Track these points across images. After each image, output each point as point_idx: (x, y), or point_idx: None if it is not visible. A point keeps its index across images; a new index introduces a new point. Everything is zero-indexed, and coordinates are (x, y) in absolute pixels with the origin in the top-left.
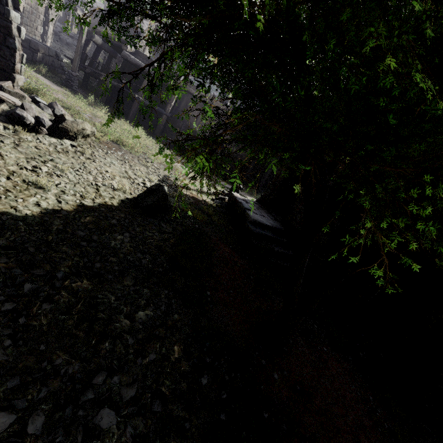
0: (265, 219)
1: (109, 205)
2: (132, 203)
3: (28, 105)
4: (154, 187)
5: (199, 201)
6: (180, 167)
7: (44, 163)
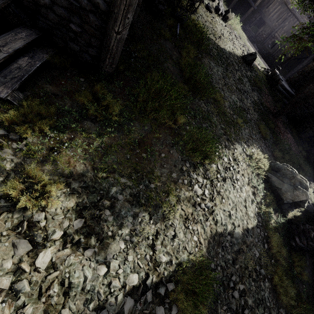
0: (287, 87)
1: (238, 55)
2: (242, 58)
3: (220, 3)
4: (253, 53)
5: (258, 68)
6: (250, 47)
7: (223, 33)
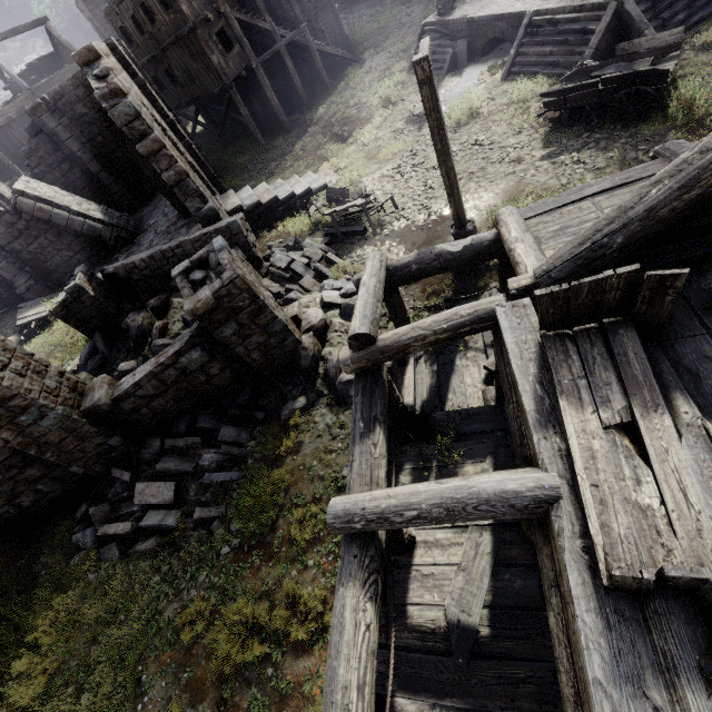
0: None
1: None
2: None
3: None
4: None
5: None
6: None
7: None
